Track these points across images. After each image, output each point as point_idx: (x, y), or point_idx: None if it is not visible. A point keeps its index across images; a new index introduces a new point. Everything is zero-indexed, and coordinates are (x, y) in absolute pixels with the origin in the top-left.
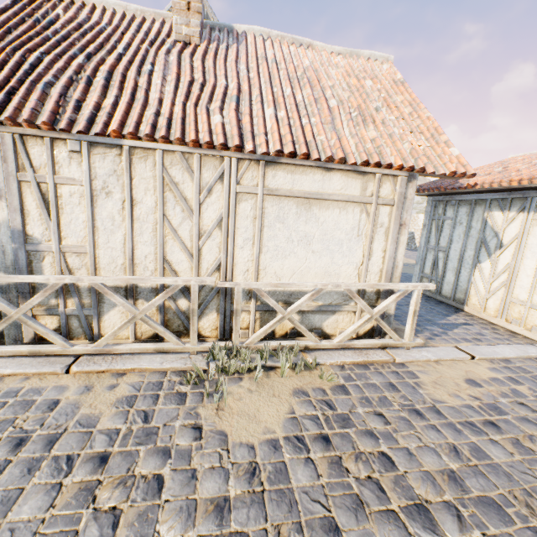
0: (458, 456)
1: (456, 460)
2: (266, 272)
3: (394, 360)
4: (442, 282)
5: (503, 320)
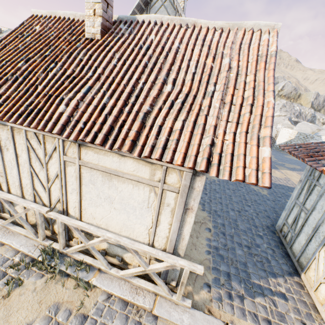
0: None
1: None
2: (86, 211)
3: (151, 311)
4: (295, 239)
5: None
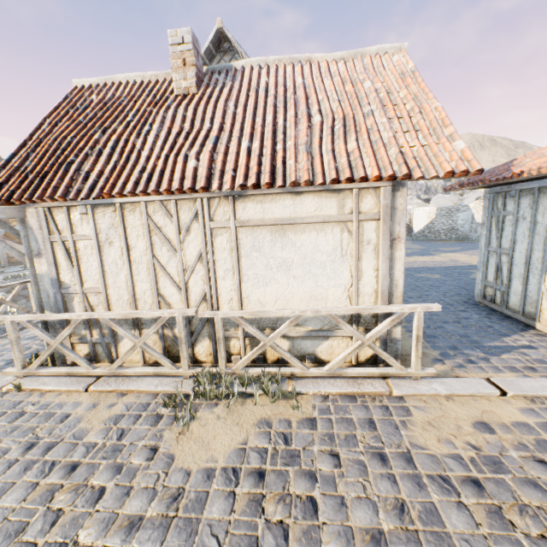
0: (400, 516)
1: (394, 520)
2: (249, 299)
3: (391, 392)
4: (508, 292)
5: None
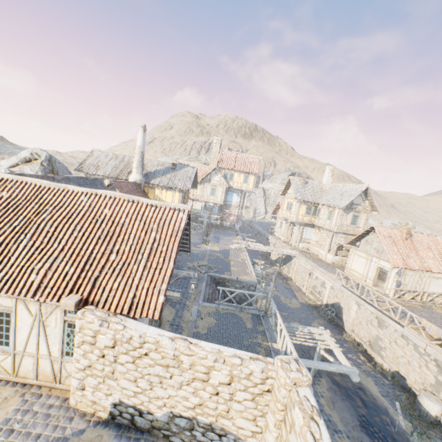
0: None
1: None
2: (428, 289)
3: None
4: None
5: None
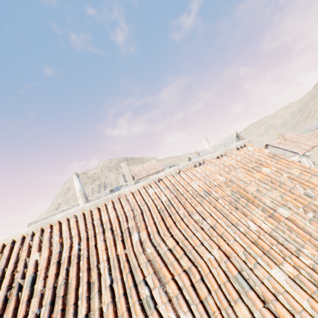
0: None
1: None
2: None
3: None
4: None
5: None
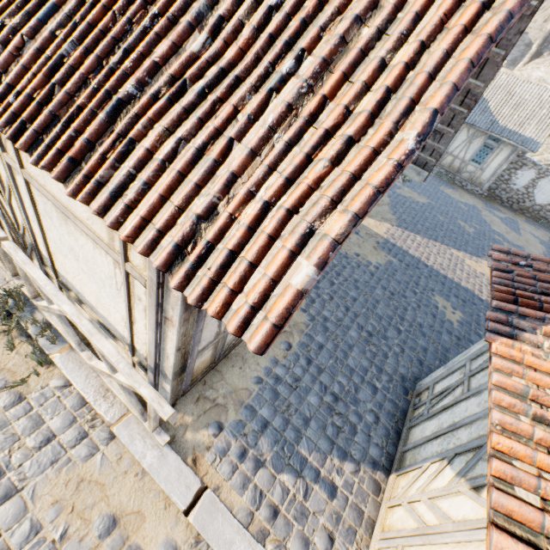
0: None
1: None
2: (56, 257)
3: (110, 427)
4: (424, 421)
5: (377, 544)
